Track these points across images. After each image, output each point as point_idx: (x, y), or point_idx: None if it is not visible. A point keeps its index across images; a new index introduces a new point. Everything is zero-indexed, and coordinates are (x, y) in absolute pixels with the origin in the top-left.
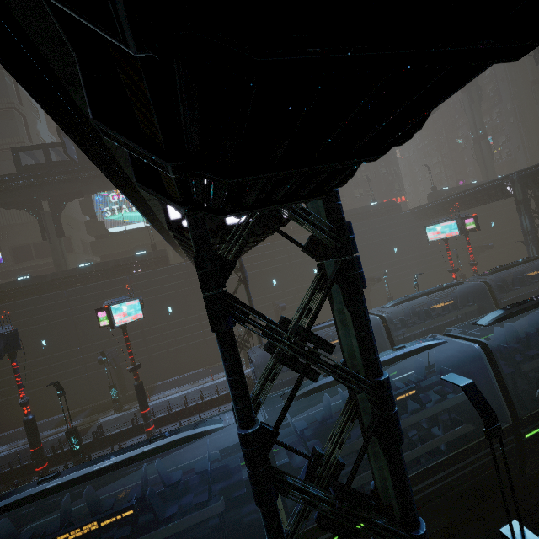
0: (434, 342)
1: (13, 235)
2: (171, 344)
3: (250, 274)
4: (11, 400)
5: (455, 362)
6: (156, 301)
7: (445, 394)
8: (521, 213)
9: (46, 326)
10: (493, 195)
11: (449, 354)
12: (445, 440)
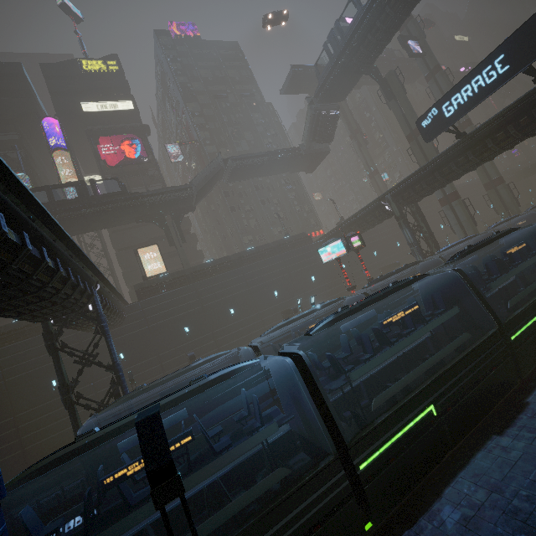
0: (243, 364)
1: None
2: (55, 427)
3: (157, 325)
4: None
5: (285, 385)
6: (34, 376)
7: (250, 432)
8: (403, 227)
9: None
10: (378, 215)
11: (279, 377)
12: (247, 500)
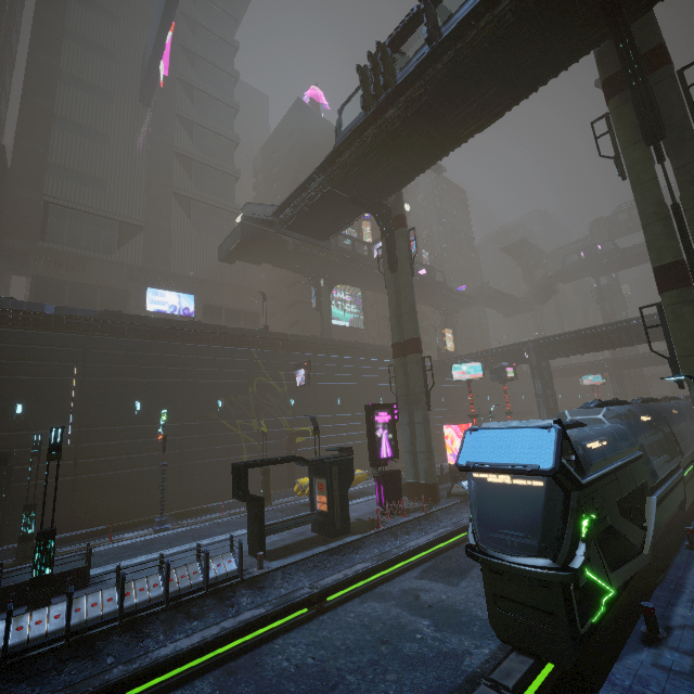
0: None
1: (210, 292)
2: None
3: (459, 387)
4: (313, 451)
5: None
6: None
7: None
8: (613, 382)
9: (344, 385)
10: (596, 369)
11: None
12: None
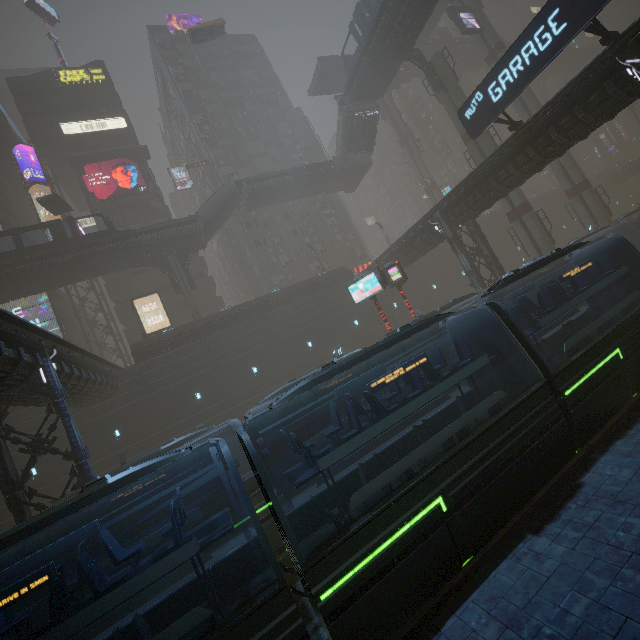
0: (164, 457)
1: None
2: None
3: (160, 392)
4: None
5: None
6: None
7: (158, 557)
8: (457, 252)
9: None
10: (428, 239)
11: None
12: None
